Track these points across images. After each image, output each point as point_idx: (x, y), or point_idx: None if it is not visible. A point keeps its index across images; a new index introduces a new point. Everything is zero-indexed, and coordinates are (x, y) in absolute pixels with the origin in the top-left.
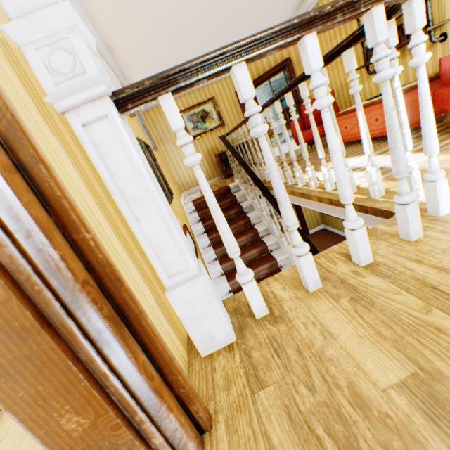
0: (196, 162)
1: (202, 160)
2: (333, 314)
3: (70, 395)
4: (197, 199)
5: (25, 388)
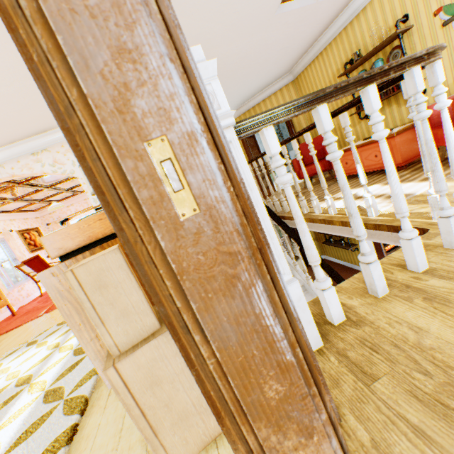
0: (289, 180)
1: None
2: (413, 312)
3: (274, 361)
4: None
5: (244, 352)
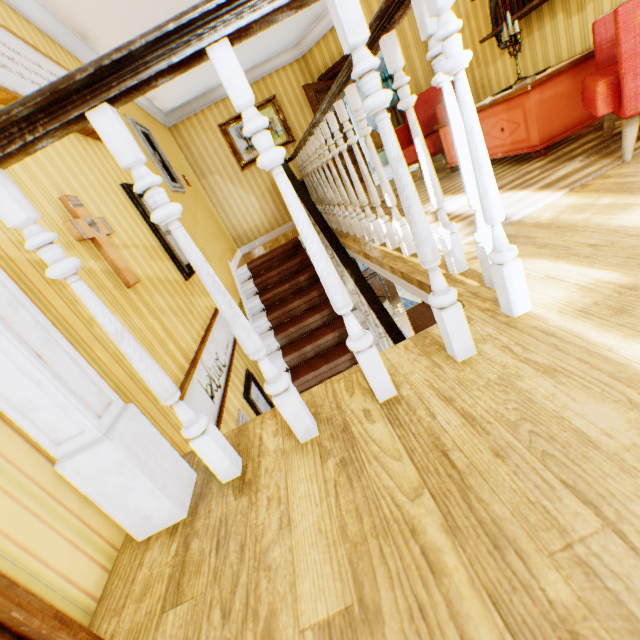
0: (64, 273)
1: (264, 198)
2: (308, 487)
3: None
4: (254, 260)
5: None
